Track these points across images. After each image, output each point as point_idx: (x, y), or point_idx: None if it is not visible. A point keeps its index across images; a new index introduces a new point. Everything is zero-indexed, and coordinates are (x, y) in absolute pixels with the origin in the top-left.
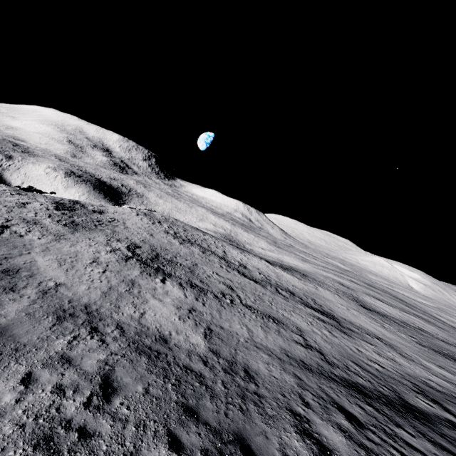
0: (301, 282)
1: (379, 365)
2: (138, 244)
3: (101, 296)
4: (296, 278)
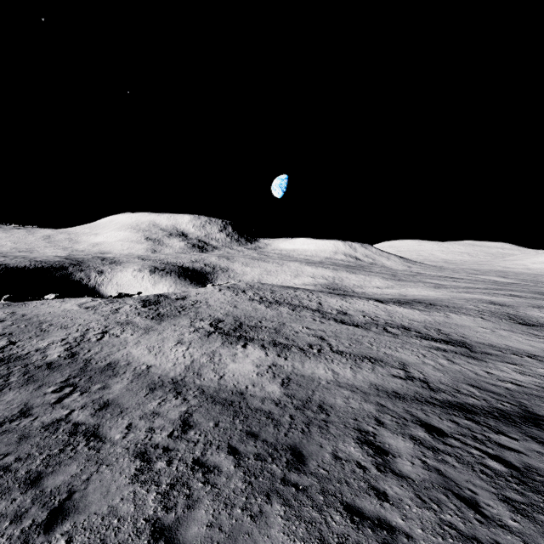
0: (423, 314)
1: (514, 383)
2: (221, 318)
3: (185, 368)
4: (417, 310)
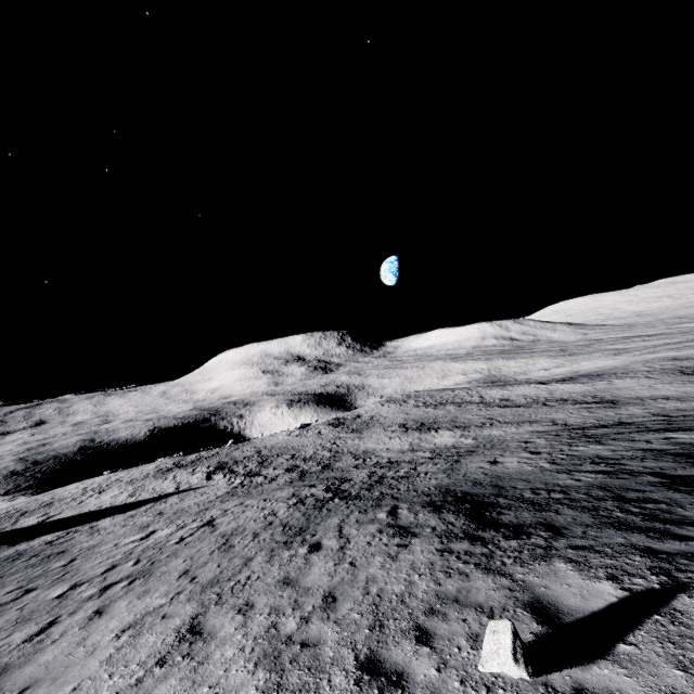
0: (585, 386)
1: (629, 414)
2: (403, 423)
3: (409, 446)
4: (580, 384)
